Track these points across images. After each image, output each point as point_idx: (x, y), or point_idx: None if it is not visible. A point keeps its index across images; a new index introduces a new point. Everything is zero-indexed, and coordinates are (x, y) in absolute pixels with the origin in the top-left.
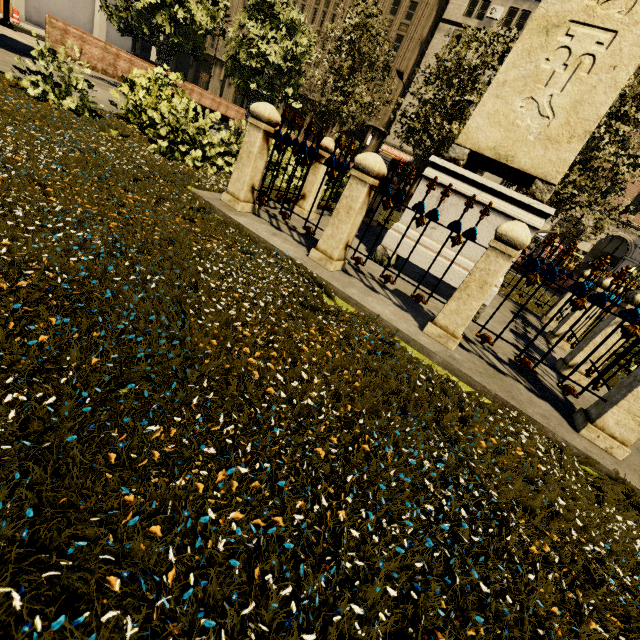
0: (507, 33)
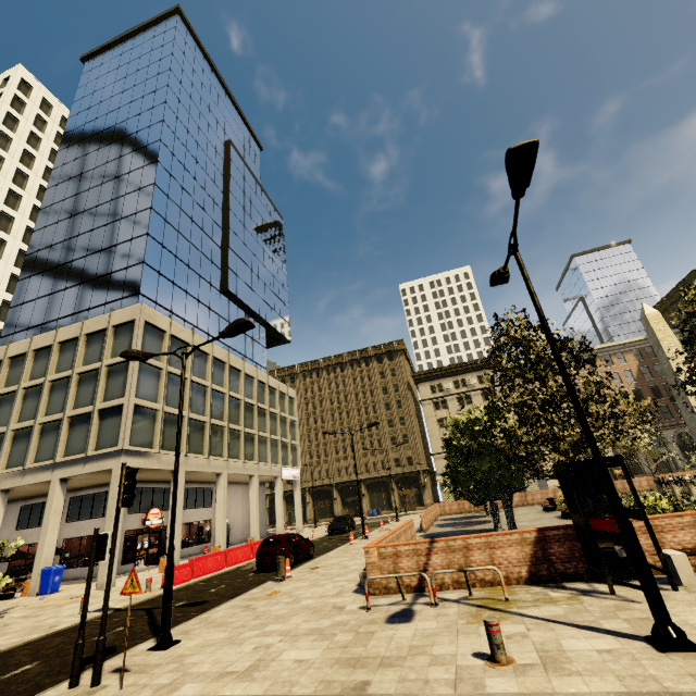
0: (461, 390)
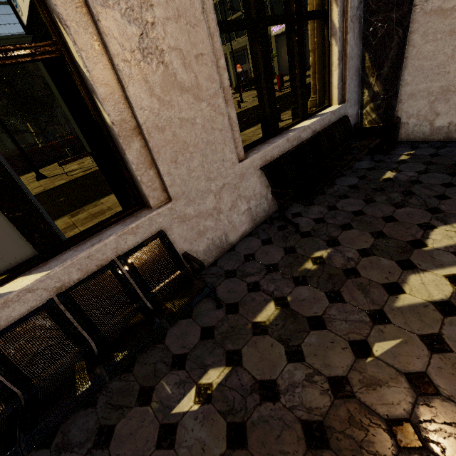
0: None
